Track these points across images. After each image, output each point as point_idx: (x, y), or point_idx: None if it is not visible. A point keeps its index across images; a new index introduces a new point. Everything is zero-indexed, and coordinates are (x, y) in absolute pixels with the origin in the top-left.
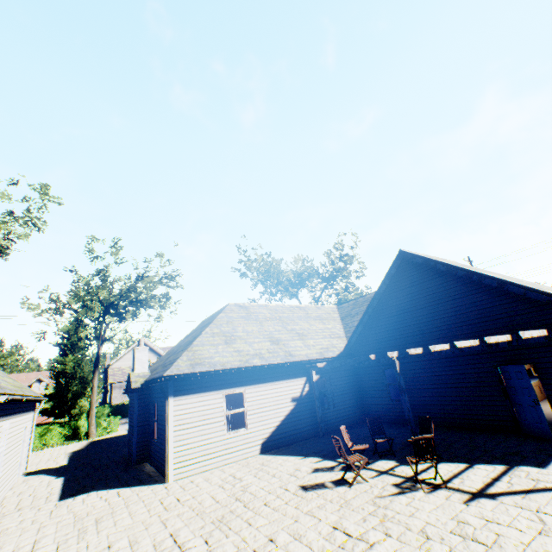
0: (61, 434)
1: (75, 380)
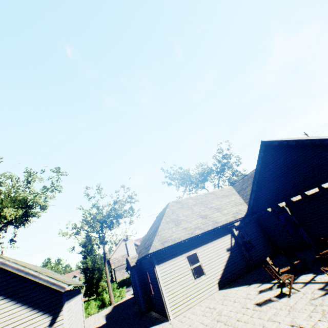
0: (96, 305)
1: (95, 271)
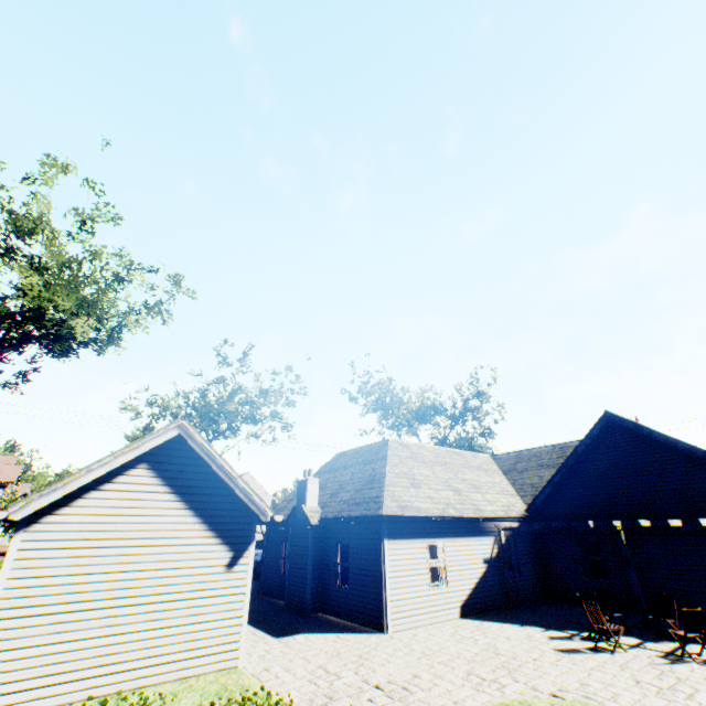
0: None
1: None
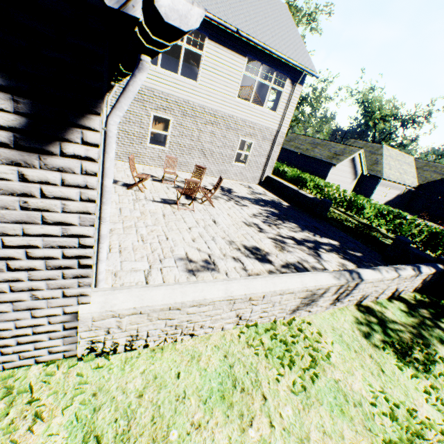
0: None
1: None
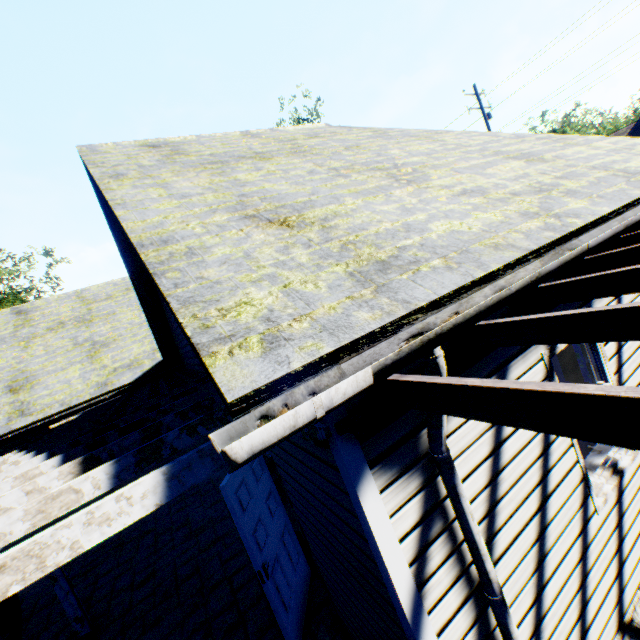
0: None
1: None
